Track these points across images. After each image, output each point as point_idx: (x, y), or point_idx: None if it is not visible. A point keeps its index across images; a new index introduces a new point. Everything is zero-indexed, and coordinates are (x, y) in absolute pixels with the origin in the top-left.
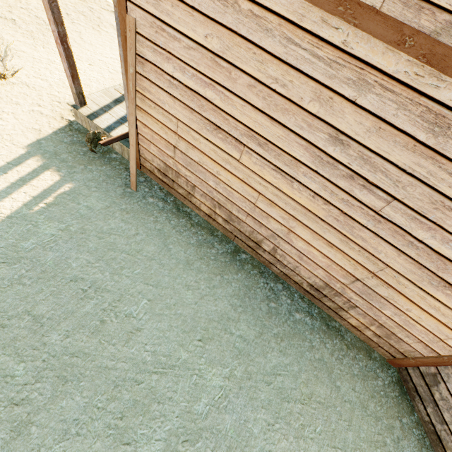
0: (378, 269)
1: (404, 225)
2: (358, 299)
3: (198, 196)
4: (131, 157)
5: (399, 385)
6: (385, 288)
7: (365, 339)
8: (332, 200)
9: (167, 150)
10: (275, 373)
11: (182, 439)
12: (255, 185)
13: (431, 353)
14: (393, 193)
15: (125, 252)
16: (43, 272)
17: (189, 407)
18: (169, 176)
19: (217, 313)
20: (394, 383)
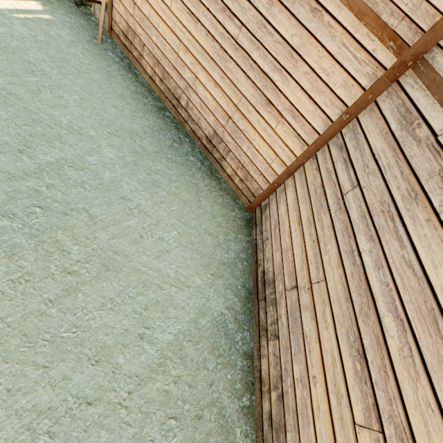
0: (238, 101)
1: (248, 49)
2: (231, 141)
3: (145, 57)
4: (102, 8)
5: (247, 222)
6: (243, 120)
7: (235, 189)
8: (216, 35)
9: (130, 8)
10: (157, 173)
11: (69, 165)
12: (178, 33)
13: (266, 185)
14: (242, 19)
15: (75, 68)
16: (6, 47)
17: (83, 155)
18: (129, 39)
19: (129, 128)
20: (244, 219)
